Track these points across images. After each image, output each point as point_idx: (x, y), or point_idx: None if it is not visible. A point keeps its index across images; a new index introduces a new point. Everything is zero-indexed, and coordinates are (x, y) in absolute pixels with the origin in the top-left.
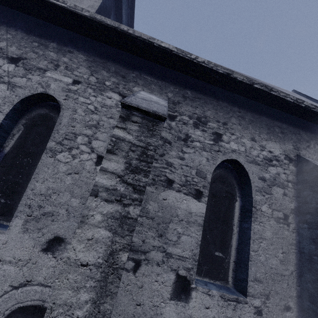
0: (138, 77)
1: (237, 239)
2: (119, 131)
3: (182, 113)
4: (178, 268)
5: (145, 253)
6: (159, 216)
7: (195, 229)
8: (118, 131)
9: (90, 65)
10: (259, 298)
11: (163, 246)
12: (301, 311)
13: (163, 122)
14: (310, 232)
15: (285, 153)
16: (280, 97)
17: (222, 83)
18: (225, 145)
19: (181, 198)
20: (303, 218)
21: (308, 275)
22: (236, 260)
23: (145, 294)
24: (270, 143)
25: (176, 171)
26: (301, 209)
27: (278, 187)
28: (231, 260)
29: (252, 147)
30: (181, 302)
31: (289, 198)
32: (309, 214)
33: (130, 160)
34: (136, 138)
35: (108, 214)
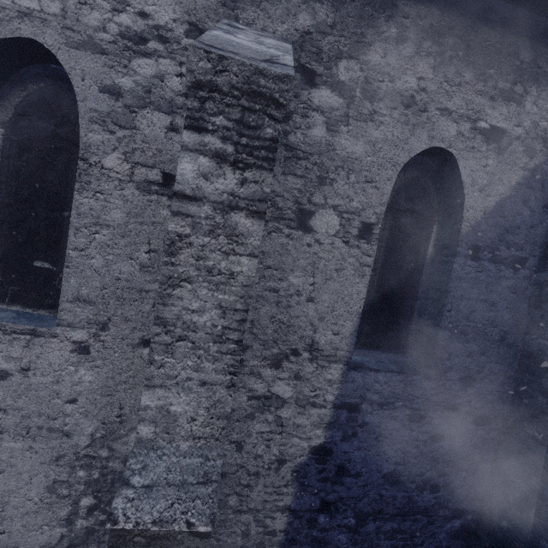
0: None
1: None
2: None
3: None
4: None
5: None
6: None
7: None
8: None
9: None
10: (85, 328)
11: None
12: None
13: None
14: None
15: (192, 18)
16: None
17: None
18: None
19: None
20: None
21: None
22: None
23: None
24: None
25: None
26: None
27: (158, 110)
28: None
29: (86, 1)
30: None
31: None
32: None
33: None
34: None
35: None
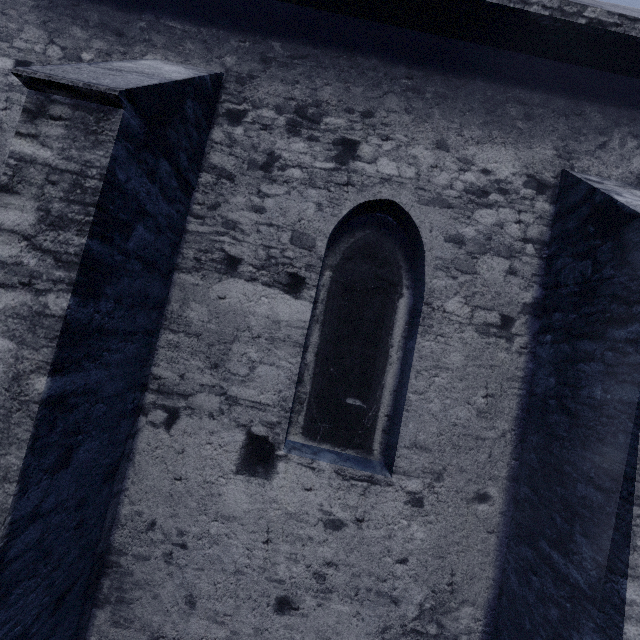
0: (154, 27)
1: (397, 374)
2: (24, 144)
3: (259, 103)
4: (251, 423)
5: (186, 397)
6: (212, 331)
7: (286, 353)
8: (20, 143)
9: (45, 19)
10: (420, 478)
11: (221, 384)
12: (513, 505)
13: (122, 111)
14: (553, 350)
15: (530, 170)
16: (511, 9)
17: (356, 1)
18: (366, 169)
19: (256, 294)
20: (548, 323)
21: (535, 438)
22: (392, 413)
23: (189, 464)
24: (488, 150)
25: (245, 238)
26: (547, 302)
27: (497, 255)
28: (382, 413)
29: (437, 165)
30: (256, 479)
31: (522, 280)
32: (559, 311)
33: (48, 204)
34: (60, 155)
35: (7, 310)
